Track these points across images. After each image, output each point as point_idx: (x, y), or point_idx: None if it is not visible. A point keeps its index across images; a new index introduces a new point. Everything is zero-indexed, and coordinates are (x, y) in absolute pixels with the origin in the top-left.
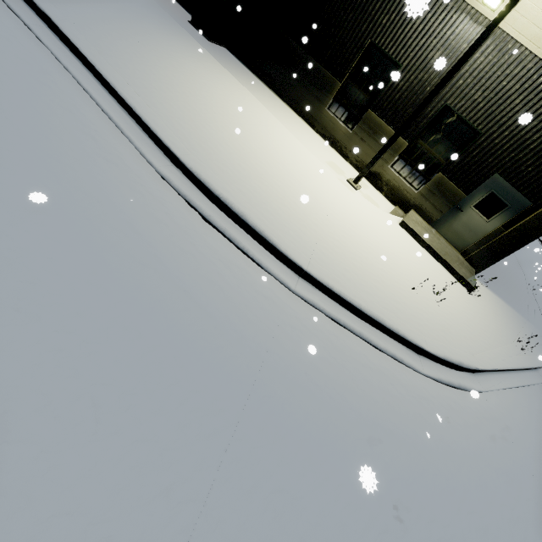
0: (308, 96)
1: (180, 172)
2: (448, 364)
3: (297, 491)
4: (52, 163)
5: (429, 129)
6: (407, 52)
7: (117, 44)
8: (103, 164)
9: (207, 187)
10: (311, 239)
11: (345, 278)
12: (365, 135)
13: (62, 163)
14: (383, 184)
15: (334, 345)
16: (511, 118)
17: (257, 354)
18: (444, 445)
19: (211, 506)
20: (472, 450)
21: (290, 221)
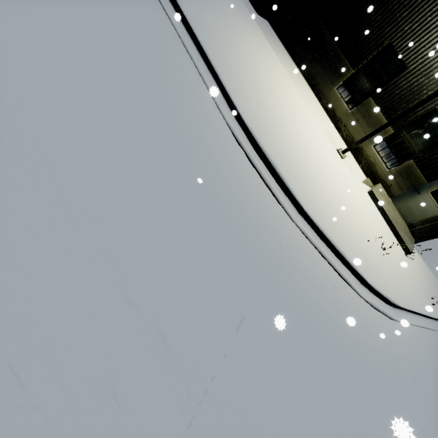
0: (324, 75)
1: (239, 125)
2: (379, 296)
3: (285, 330)
4: (176, 107)
5: (414, 124)
6: (417, 58)
7: (208, 18)
8: (199, 112)
9: (255, 140)
10: (310, 189)
11: (327, 221)
12: (360, 117)
13: (181, 108)
14: (362, 158)
15: (312, 261)
16: None
17: (271, 253)
18: (365, 340)
19: (247, 319)
20: (381, 350)
21: (299, 174)
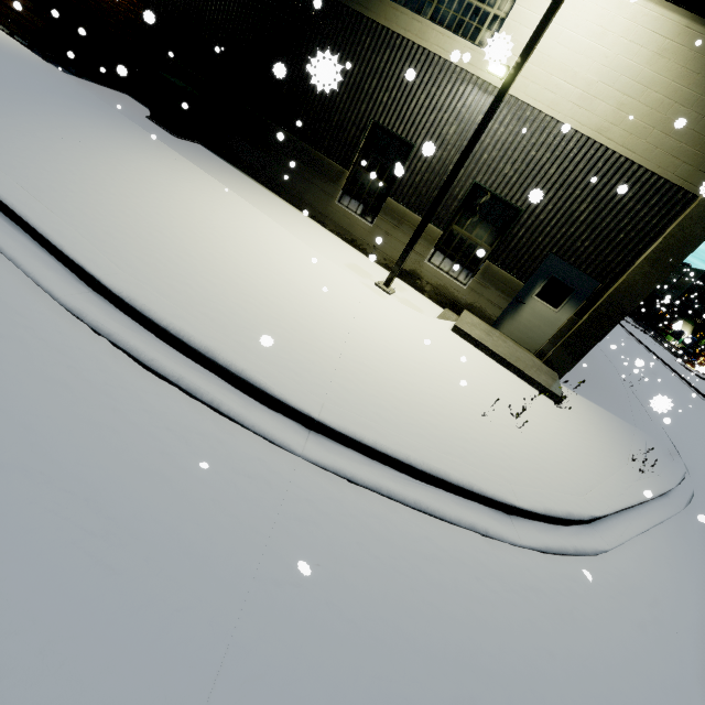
0: (312, 189)
1: (105, 300)
2: (552, 520)
3: None
4: None
5: (463, 213)
6: (418, 129)
7: (14, 139)
8: None
9: (147, 317)
10: (325, 369)
11: (382, 419)
12: (389, 228)
13: None
14: (423, 283)
15: (375, 533)
16: (551, 190)
17: (231, 591)
18: (576, 667)
19: None
20: (619, 660)
21: (290, 349)
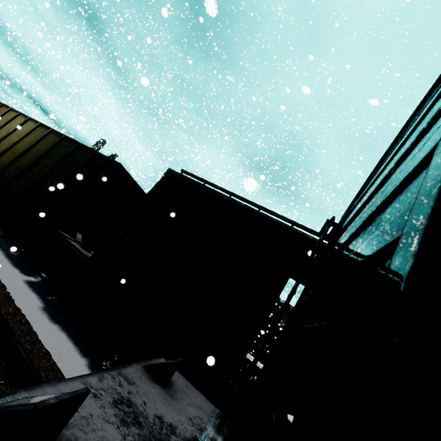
0: None
1: None
2: None
3: None
4: None
5: None
6: None
7: None
8: None
9: None
10: None
11: None
12: None
13: None
14: None
15: None
16: None
17: None
18: None
19: None
20: None
21: None
